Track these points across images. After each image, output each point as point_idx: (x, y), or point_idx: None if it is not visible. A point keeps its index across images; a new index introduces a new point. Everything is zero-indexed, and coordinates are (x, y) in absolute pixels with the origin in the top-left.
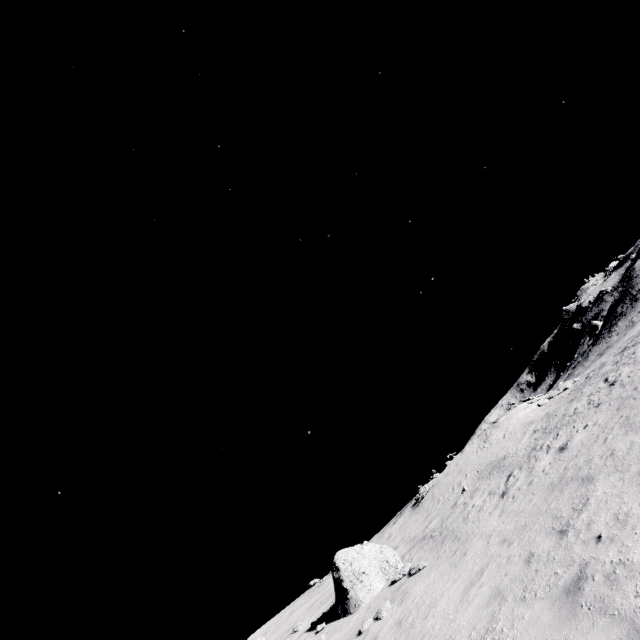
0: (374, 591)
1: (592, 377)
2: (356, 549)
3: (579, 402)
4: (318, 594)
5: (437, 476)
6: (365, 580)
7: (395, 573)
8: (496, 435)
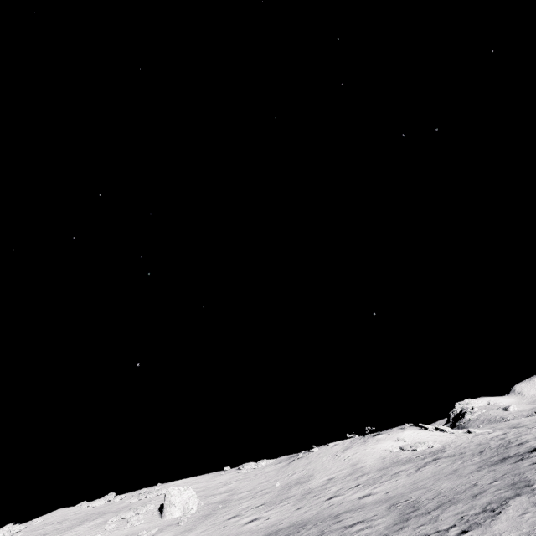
0: (173, 516)
1: (402, 464)
2: (181, 489)
3: (339, 486)
4: (206, 483)
5: (313, 451)
6: (172, 508)
7: (188, 513)
8: (349, 452)
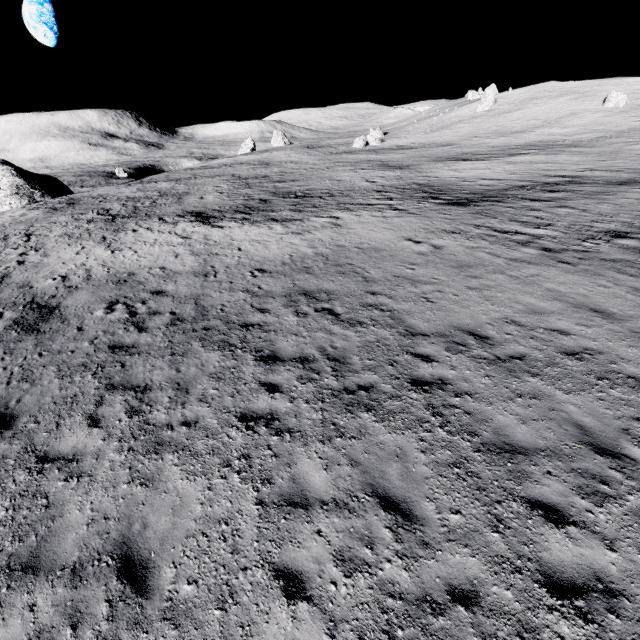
0: (608, 107)
1: None
2: (618, 94)
3: None
4: None
5: None
6: (609, 103)
7: (617, 107)
8: None
